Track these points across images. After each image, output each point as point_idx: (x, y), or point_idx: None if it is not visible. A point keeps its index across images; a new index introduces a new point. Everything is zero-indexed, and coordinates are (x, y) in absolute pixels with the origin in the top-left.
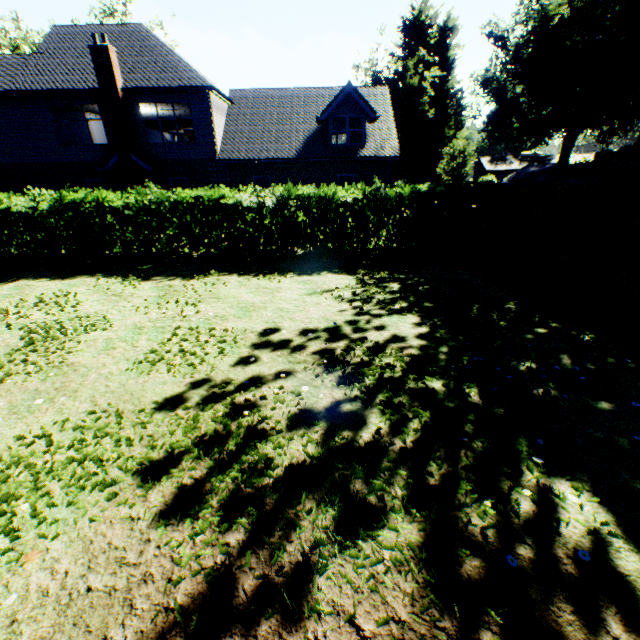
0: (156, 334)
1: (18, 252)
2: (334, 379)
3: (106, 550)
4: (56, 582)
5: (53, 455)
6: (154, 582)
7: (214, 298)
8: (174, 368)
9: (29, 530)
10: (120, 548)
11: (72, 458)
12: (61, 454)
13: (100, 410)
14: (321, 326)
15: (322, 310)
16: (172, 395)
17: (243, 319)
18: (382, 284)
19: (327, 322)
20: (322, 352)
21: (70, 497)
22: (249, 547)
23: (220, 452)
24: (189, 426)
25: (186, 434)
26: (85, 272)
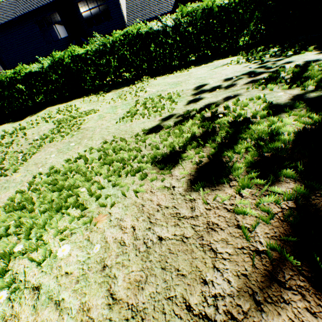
0: (125, 106)
1: (43, 100)
2: (279, 88)
3: (158, 210)
4: (127, 235)
5: (90, 163)
6: (222, 230)
7: (151, 86)
8: (145, 116)
9: (91, 204)
10: (170, 207)
11: (103, 163)
12: (95, 163)
13: (109, 141)
14: (237, 74)
15: (230, 70)
16: (152, 126)
17: (176, 88)
18: (264, 51)
19: (240, 72)
20: (252, 82)
21: (111, 182)
22: (312, 192)
23: (217, 138)
24: (177, 133)
25: (178, 137)
26: (76, 98)
